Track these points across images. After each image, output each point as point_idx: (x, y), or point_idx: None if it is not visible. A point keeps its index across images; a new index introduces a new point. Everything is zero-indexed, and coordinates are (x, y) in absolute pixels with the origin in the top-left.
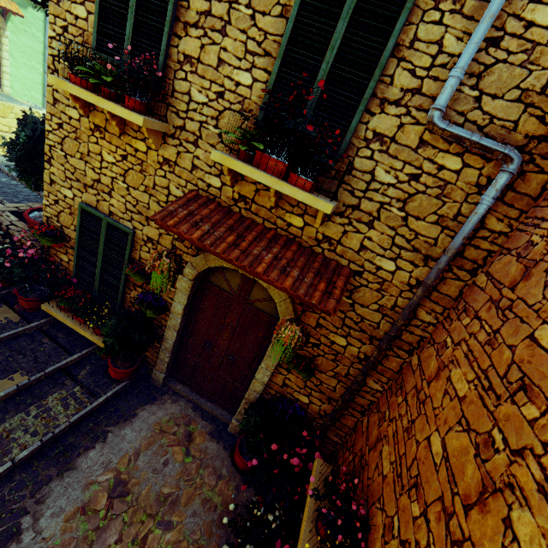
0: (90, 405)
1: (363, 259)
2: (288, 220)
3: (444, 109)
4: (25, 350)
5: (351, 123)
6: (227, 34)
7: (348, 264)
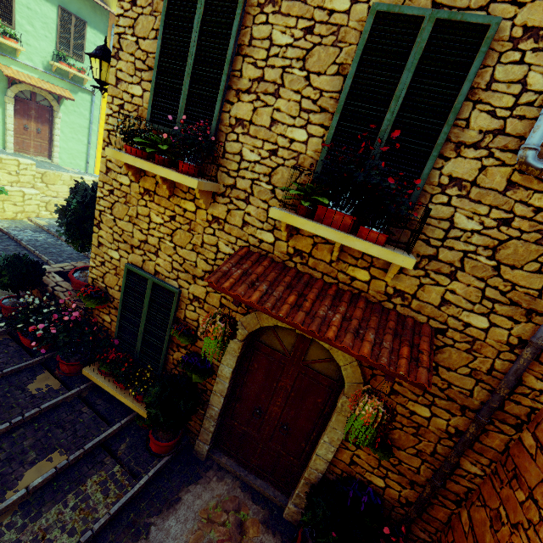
0: (131, 489)
1: (446, 314)
2: (352, 274)
3: (539, 147)
4: (64, 422)
5: (423, 170)
6: (280, 96)
7: (426, 320)
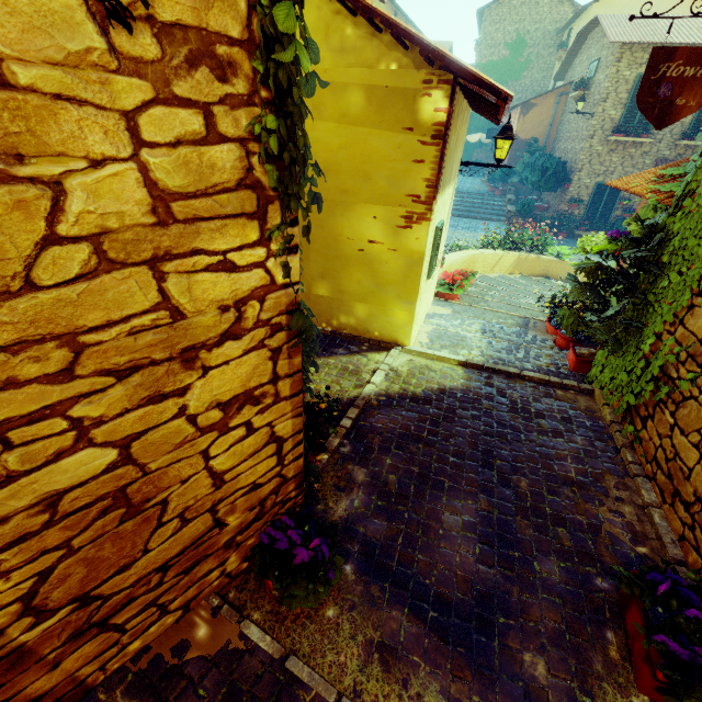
0: None
1: None
2: None
3: None
4: None
5: None
6: None
7: None
